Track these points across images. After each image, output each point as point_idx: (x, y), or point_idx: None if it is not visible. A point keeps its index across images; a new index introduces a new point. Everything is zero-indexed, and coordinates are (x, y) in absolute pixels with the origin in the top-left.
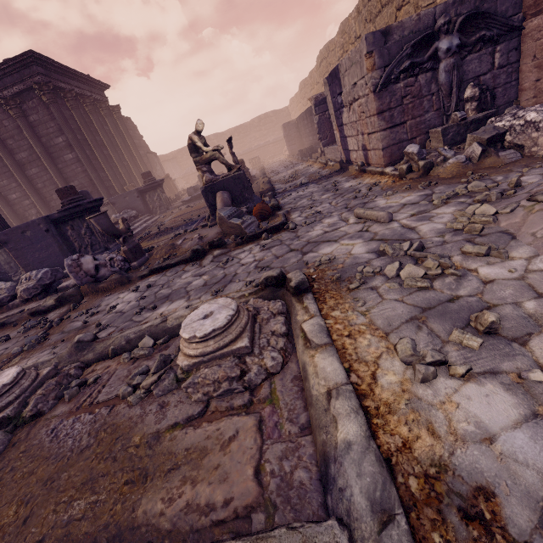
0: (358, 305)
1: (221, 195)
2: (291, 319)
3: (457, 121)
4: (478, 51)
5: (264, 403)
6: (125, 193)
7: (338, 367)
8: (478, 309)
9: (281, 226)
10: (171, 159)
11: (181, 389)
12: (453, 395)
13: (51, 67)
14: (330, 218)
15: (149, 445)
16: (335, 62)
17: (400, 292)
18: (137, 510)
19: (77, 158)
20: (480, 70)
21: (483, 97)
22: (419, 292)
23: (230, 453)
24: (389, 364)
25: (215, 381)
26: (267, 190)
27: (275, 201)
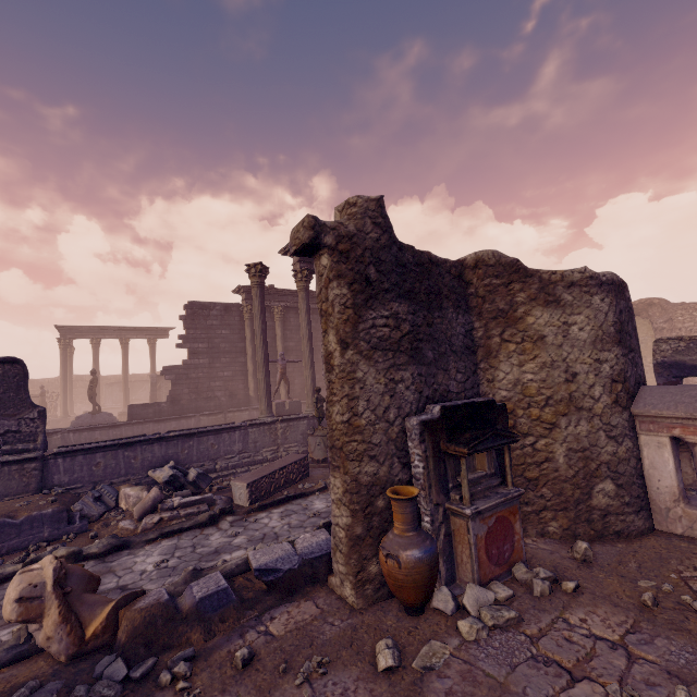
0: None
1: None
2: None
3: None
4: None
5: None
6: None
7: None
8: None
9: None
10: None
11: None
12: None
13: None
14: None
15: None
16: None
17: None
18: None
19: None
20: None
21: None
22: None
23: None
24: None
25: None
26: None
27: None
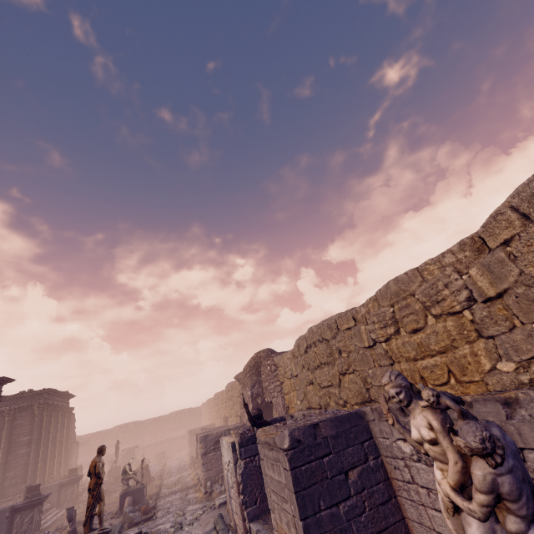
0: None
1: (129, 498)
2: None
3: None
4: None
5: None
6: (49, 486)
7: None
8: None
9: (150, 518)
10: (85, 442)
11: None
12: None
13: (52, 393)
14: (170, 514)
15: None
16: (220, 404)
17: None
18: None
19: (28, 452)
20: None
21: None
22: None
23: None
24: None
25: None
26: (154, 494)
27: (154, 503)
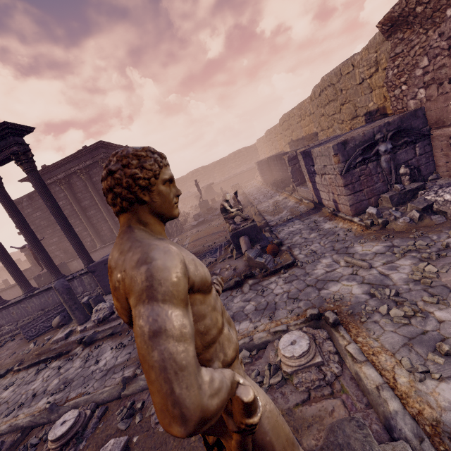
0: (371, 334)
1: (244, 239)
2: (333, 341)
3: (398, 191)
4: (404, 148)
5: (340, 392)
6: None
7: (377, 374)
8: (439, 339)
9: (292, 264)
10: None
11: (288, 384)
12: (436, 389)
13: (109, 147)
14: (325, 259)
15: (289, 415)
16: (295, 124)
17: (393, 326)
18: (303, 444)
19: None
20: (407, 158)
21: (412, 173)
22: (404, 326)
23: (335, 418)
24: (400, 371)
25: (311, 380)
26: (265, 225)
27: (278, 239)
